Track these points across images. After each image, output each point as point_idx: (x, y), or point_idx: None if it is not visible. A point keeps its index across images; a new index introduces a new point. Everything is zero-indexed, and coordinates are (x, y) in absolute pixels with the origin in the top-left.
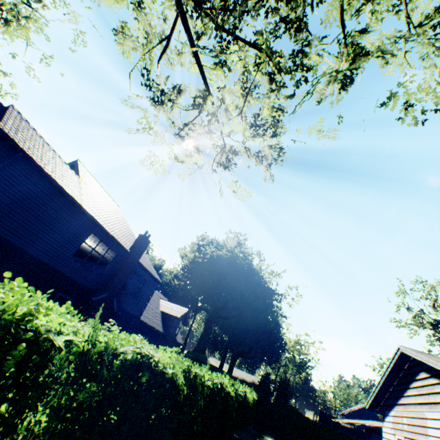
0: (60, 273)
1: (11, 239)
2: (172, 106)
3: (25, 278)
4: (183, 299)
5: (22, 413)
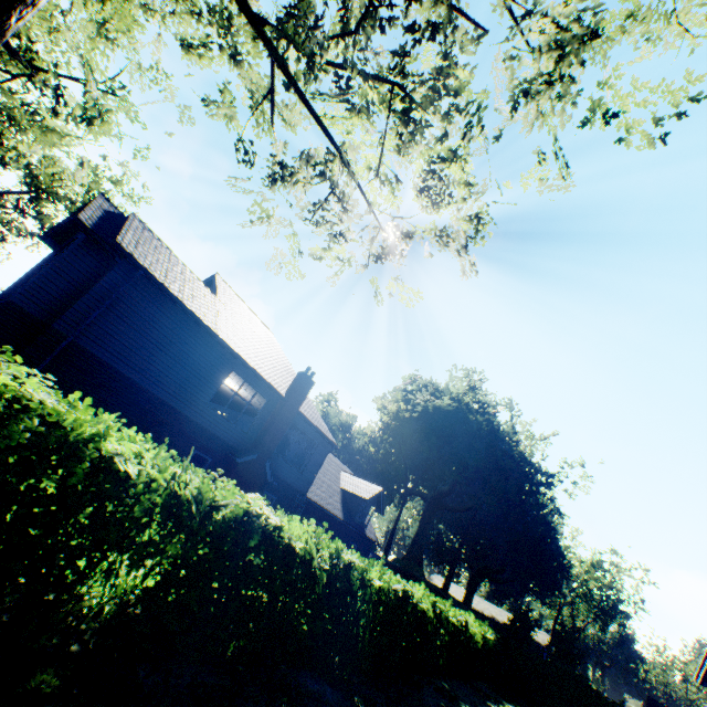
0: (196, 424)
1: (137, 379)
2: (297, 181)
3: (155, 429)
4: (384, 476)
5: (106, 551)
